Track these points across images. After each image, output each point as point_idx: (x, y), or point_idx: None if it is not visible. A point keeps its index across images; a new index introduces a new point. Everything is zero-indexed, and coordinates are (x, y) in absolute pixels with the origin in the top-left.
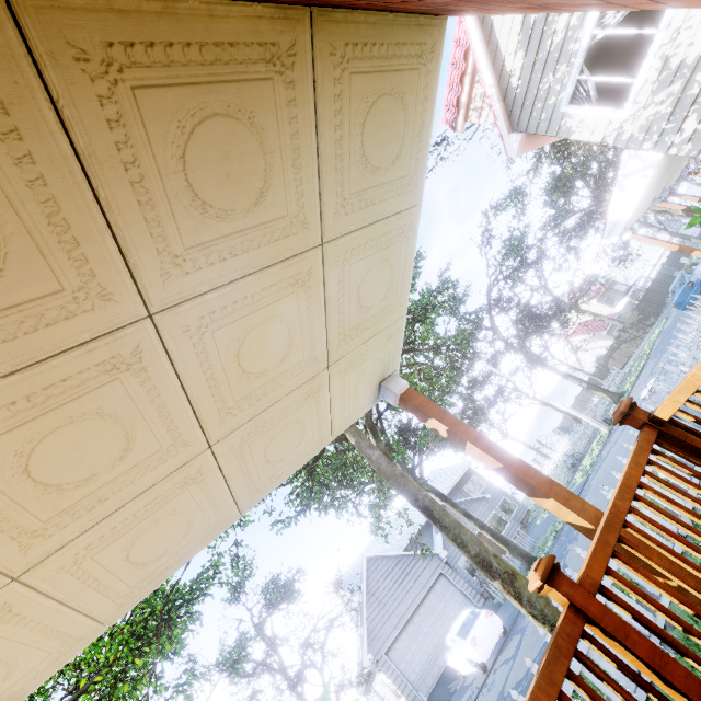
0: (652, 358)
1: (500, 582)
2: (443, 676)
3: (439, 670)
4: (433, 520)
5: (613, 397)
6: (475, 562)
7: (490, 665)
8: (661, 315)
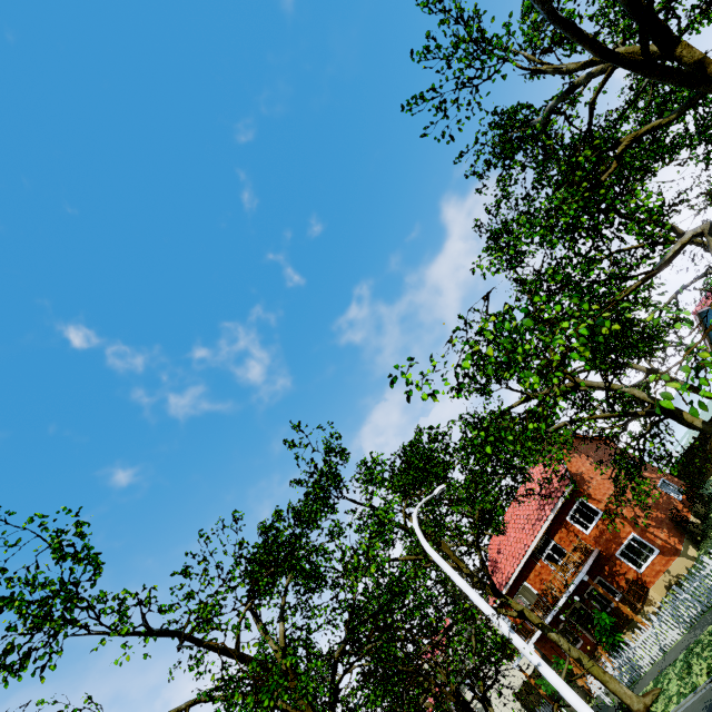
0: None
1: None
2: None
3: None
4: None
5: None
6: None
7: None
8: None
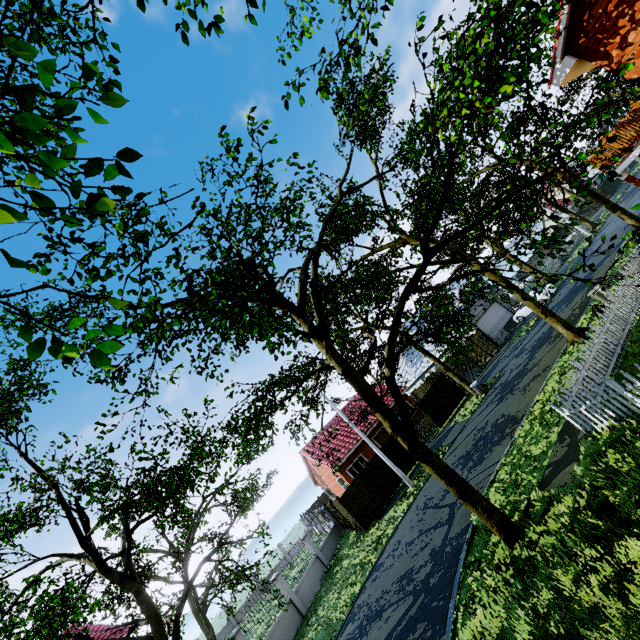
0: (622, 202)
1: (620, 211)
2: (502, 331)
3: (498, 331)
4: (597, 197)
5: (593, 225)
6: (612, 207)
7: (547, 302)
8: (616, 193)
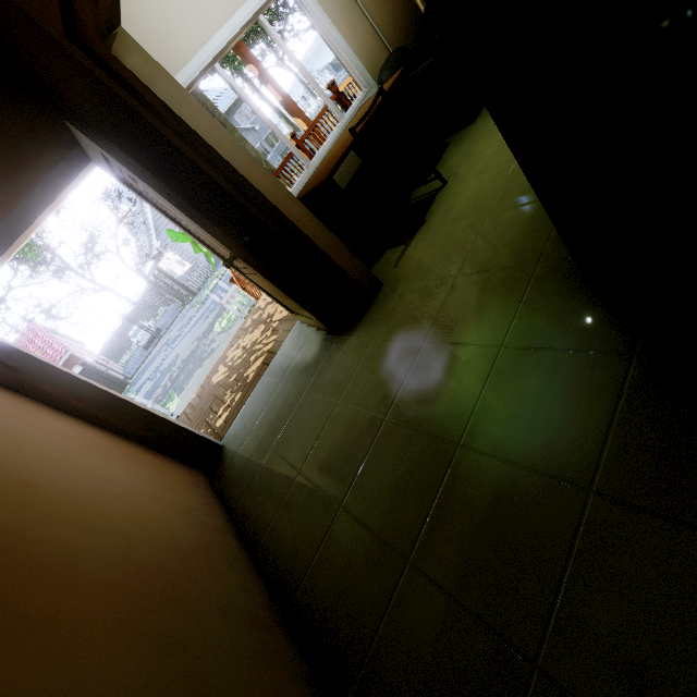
0: None
1: None
2: None
3: None
4: None
5: None
6: None
7: None
8: None
